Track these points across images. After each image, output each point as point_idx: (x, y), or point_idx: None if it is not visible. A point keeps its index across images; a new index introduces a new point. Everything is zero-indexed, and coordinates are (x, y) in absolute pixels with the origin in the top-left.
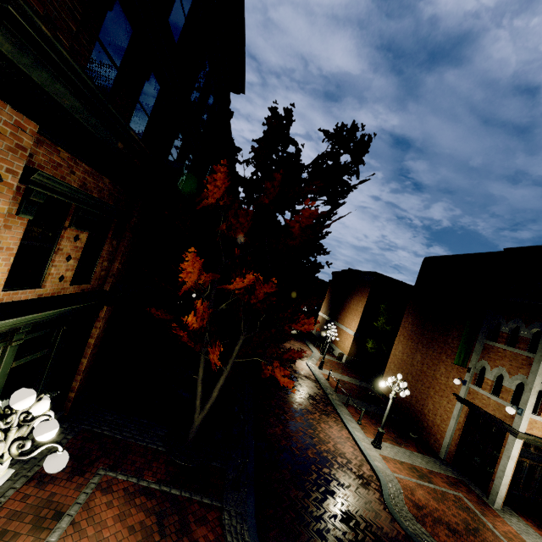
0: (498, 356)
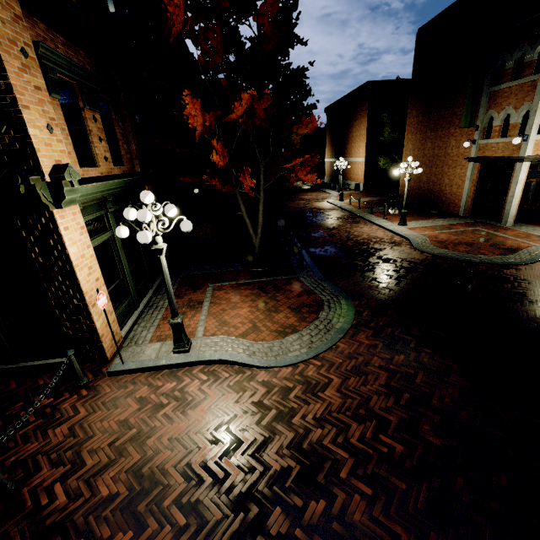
0: (504, 97)
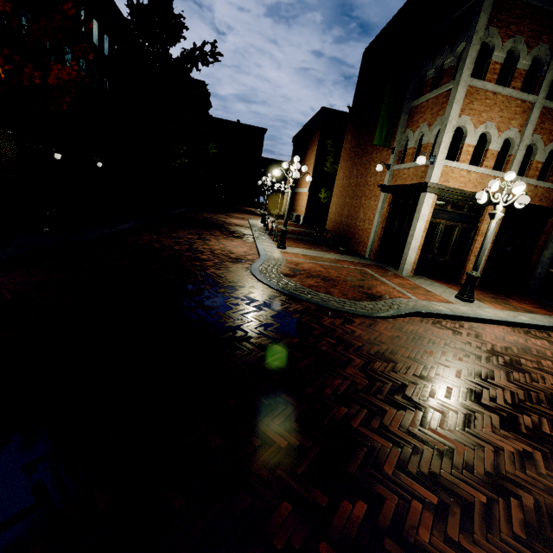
0: (421, 113)
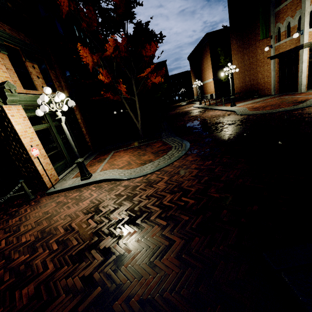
0: (284, 13)
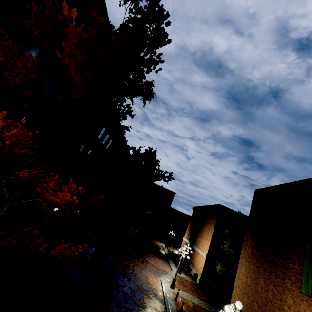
0: None
